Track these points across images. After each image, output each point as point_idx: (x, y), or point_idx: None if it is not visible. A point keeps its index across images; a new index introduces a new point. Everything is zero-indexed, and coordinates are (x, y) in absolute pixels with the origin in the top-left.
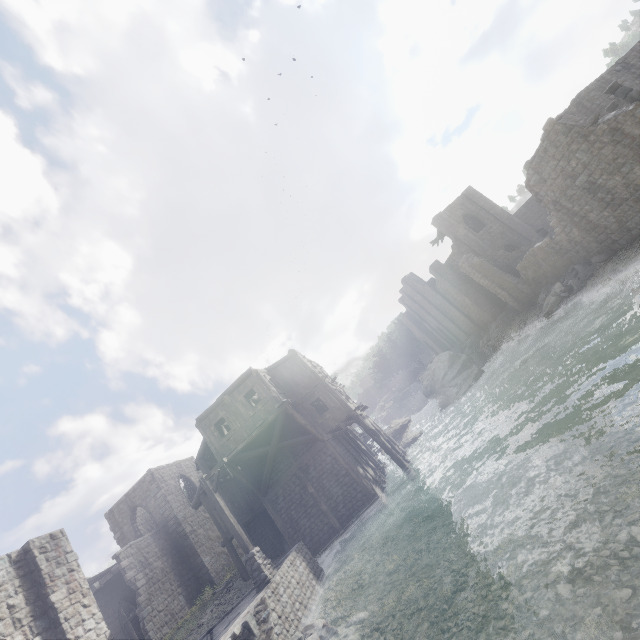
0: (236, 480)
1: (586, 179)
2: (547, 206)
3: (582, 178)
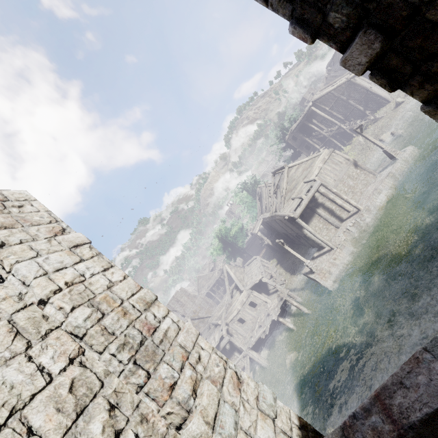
0: None
1: None
2: None
3: None
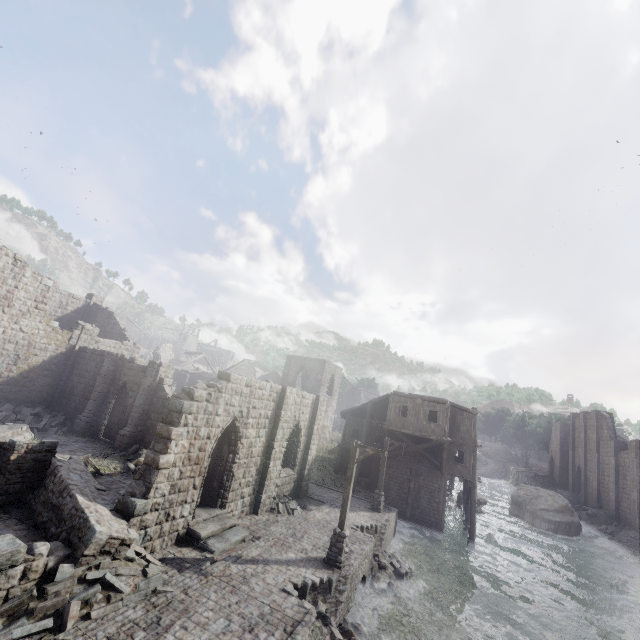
0: (372, 427)
1: None
2: None
3: None
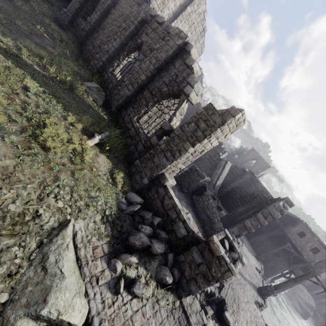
0: None
1: None
2: None
3: None
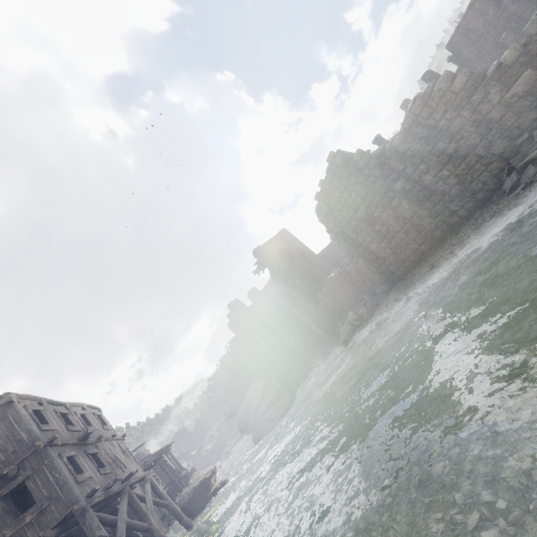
0: None
1: (365, 211)
2: (337, 237)
3: (362, 210)
